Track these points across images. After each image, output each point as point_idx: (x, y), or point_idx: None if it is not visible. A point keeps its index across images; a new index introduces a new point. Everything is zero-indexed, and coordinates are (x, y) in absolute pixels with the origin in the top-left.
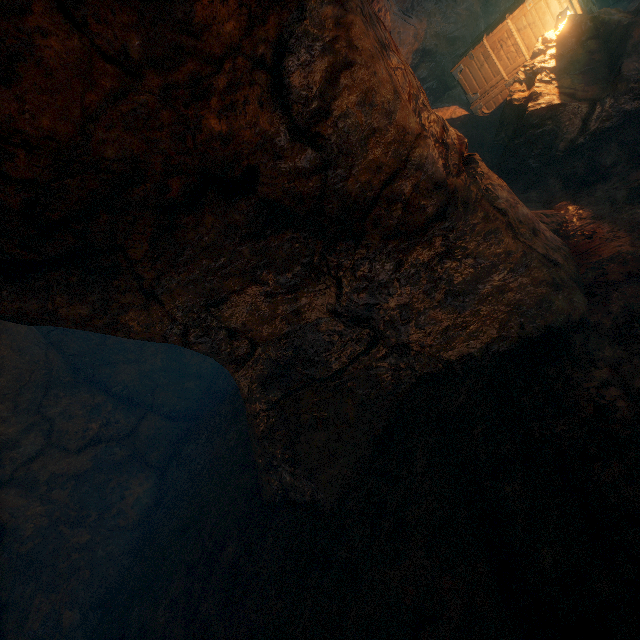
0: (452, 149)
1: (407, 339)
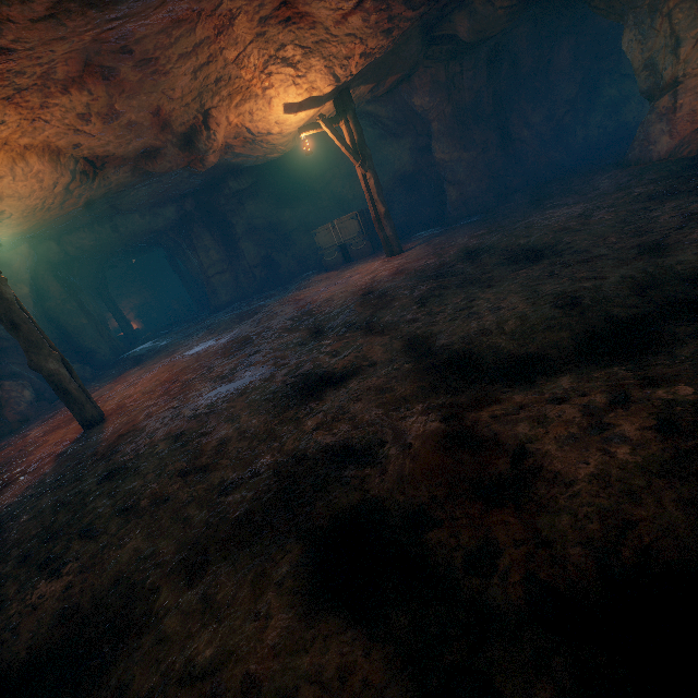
0: (663, 80)
1: None
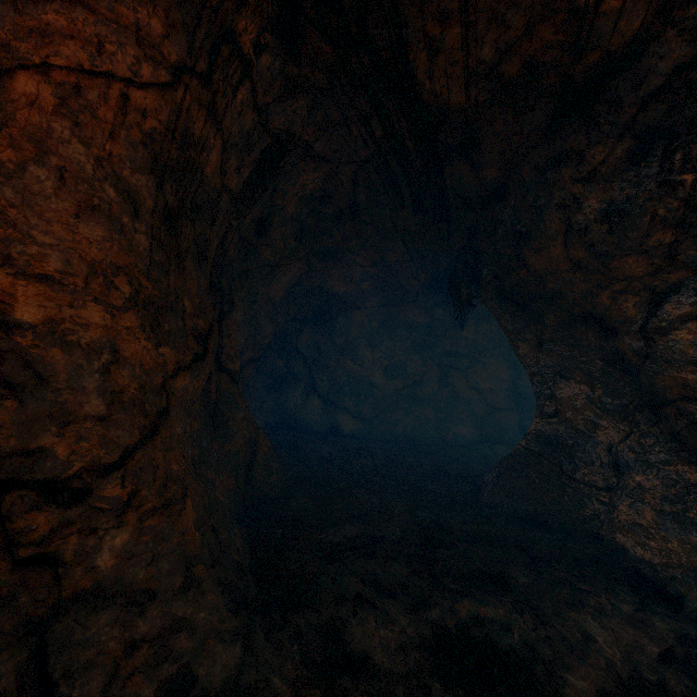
0: None
1: (618, 505)
